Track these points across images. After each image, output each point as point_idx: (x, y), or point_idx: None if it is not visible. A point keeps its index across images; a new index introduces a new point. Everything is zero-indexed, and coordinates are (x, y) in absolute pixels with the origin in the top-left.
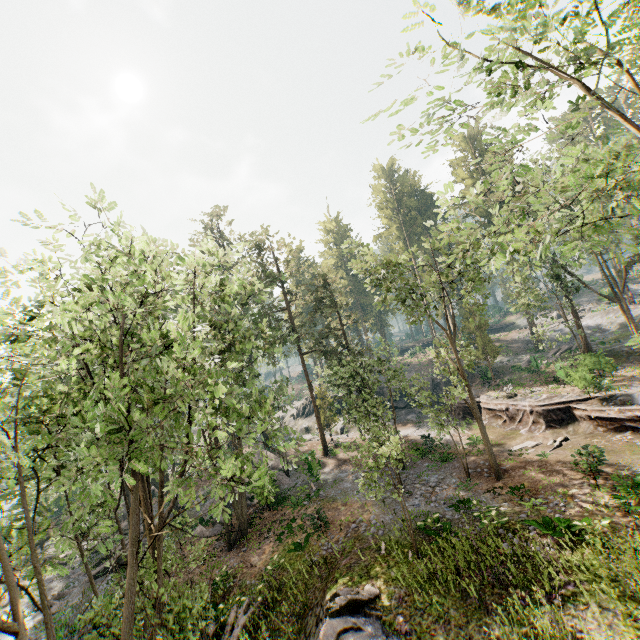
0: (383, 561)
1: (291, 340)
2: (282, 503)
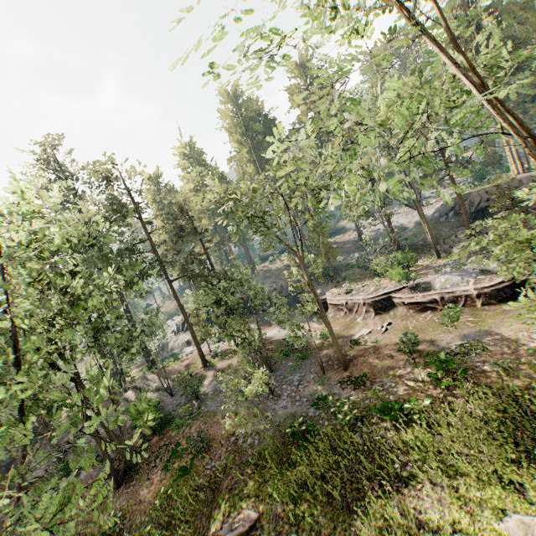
0: (260, 476)
1: (154, 273)
2: (167, 426)
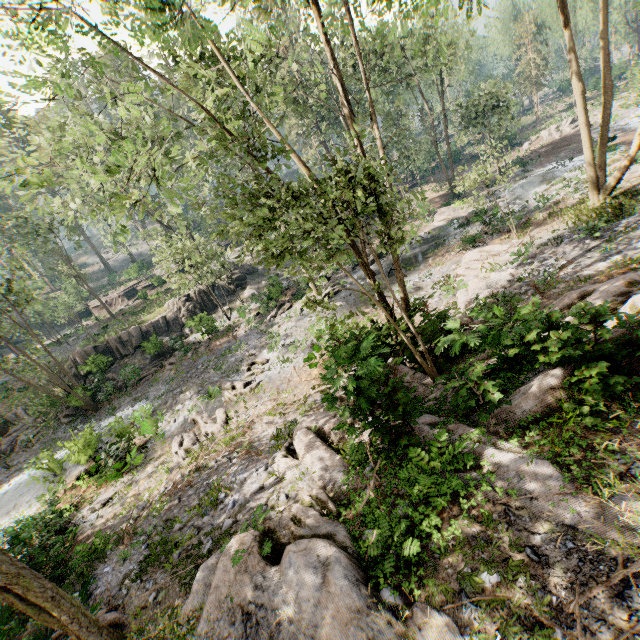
0: None
1: None
2: None
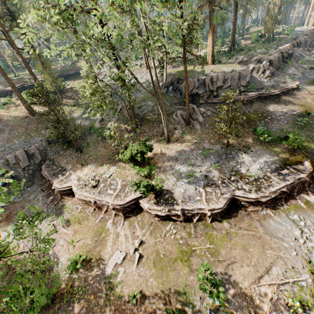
0: None
1: None
2: None
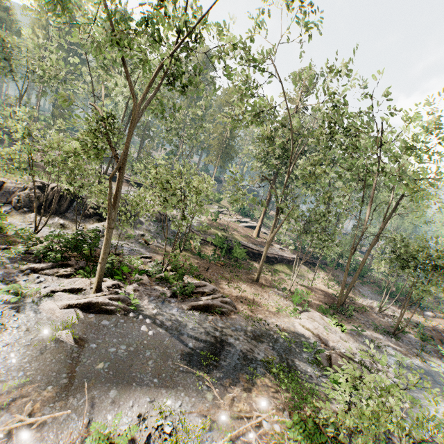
0: None
1: None
2: None
